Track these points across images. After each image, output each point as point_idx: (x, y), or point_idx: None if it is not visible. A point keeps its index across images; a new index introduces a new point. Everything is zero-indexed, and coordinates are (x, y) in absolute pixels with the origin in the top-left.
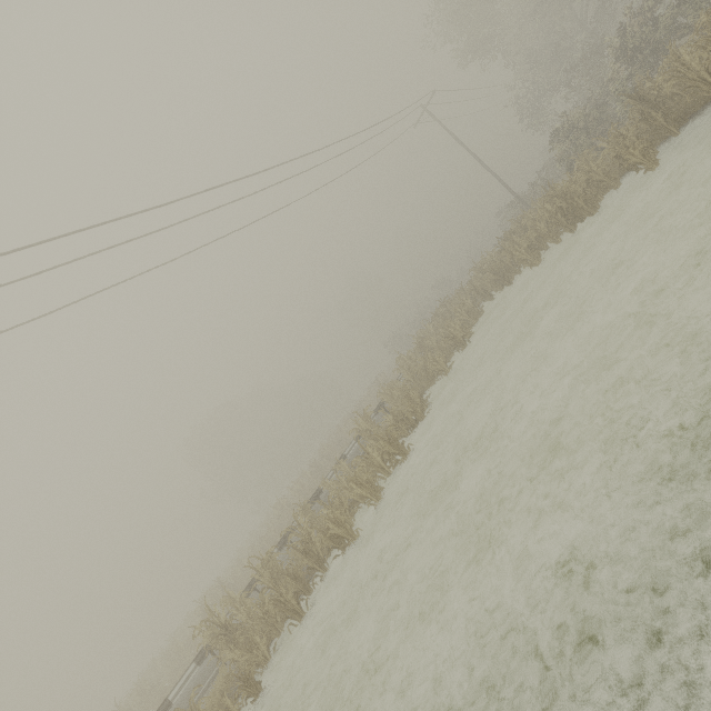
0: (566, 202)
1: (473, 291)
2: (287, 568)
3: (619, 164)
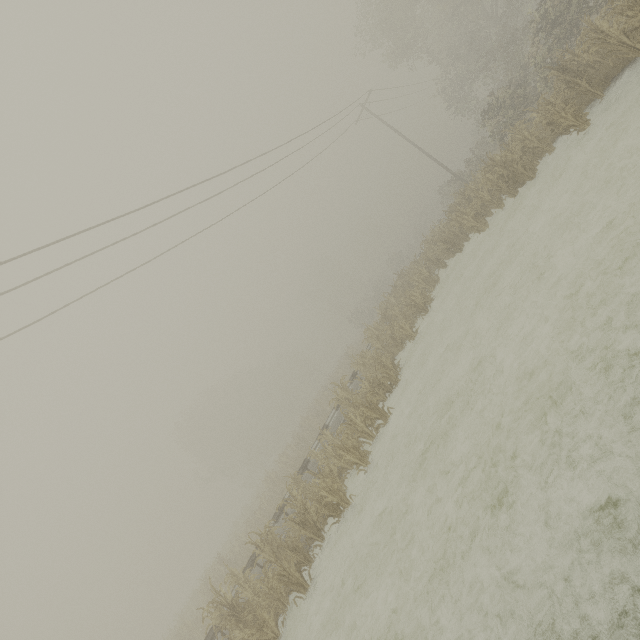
0: (506, 170)
1: (428, 261)
2: (286, 540)
3: (551, 130)
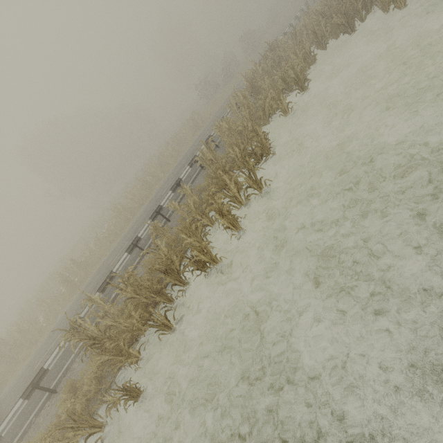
0: None
1: (313, 34)
2: (149, 284)
3: None
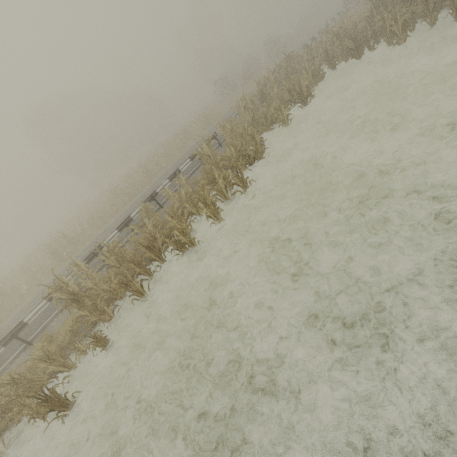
0: None
1: (324, 53)
2: (131, 256)
3: None
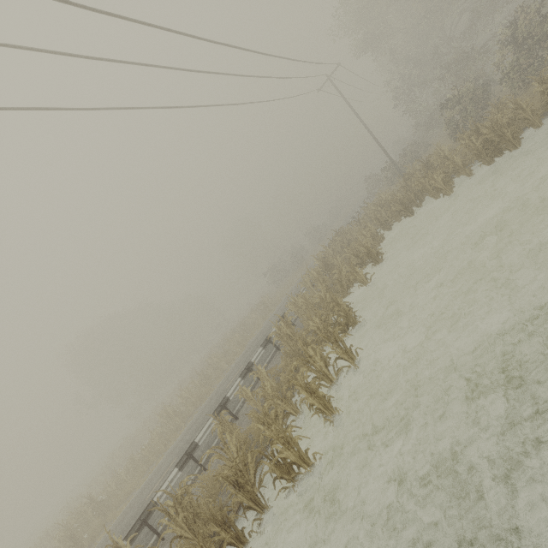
0: (494, 133)
1: (376, 220)
2: (210, 507)
3: None
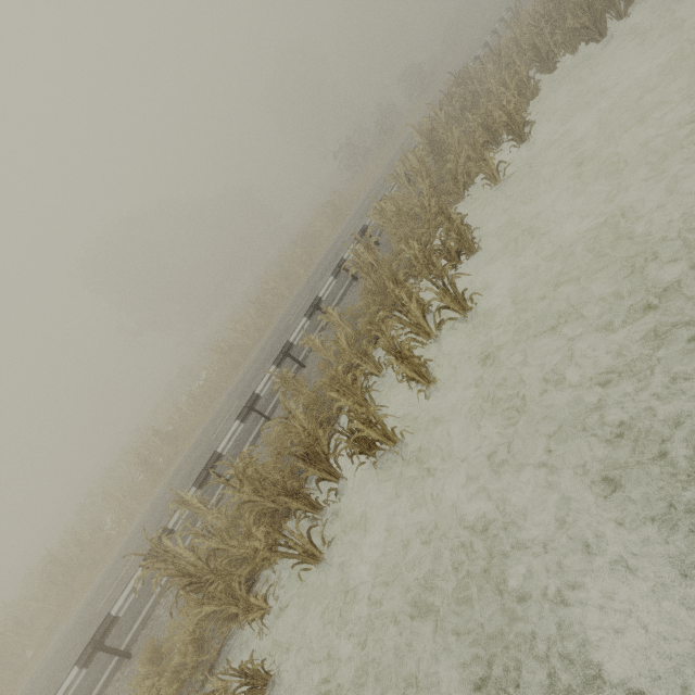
0: None
1: (532, 50)
2: (278, 479)
3: None
